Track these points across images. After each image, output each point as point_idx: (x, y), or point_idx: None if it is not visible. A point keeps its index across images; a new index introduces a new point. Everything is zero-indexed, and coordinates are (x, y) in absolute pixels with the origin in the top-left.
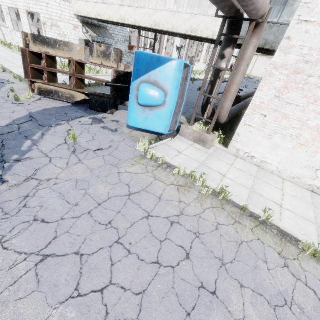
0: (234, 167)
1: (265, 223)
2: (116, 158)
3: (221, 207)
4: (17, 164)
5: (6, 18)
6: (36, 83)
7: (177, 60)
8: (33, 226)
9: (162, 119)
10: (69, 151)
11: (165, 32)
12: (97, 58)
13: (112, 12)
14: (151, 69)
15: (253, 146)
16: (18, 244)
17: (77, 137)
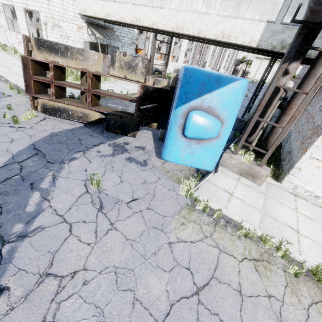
0: (301, 213)
1: None
2: (158, 213)
3: None
4: (21, 245)
5: None
6: (39, 98)
7: (243, 80)
8: None
9: (211, 154)
10: (93, 206)
11: (187, 36)
12: (120, 69)
13: (125, 12)
14: (206, 91)
15: (319, 184)
16: None
17: (100, 179)
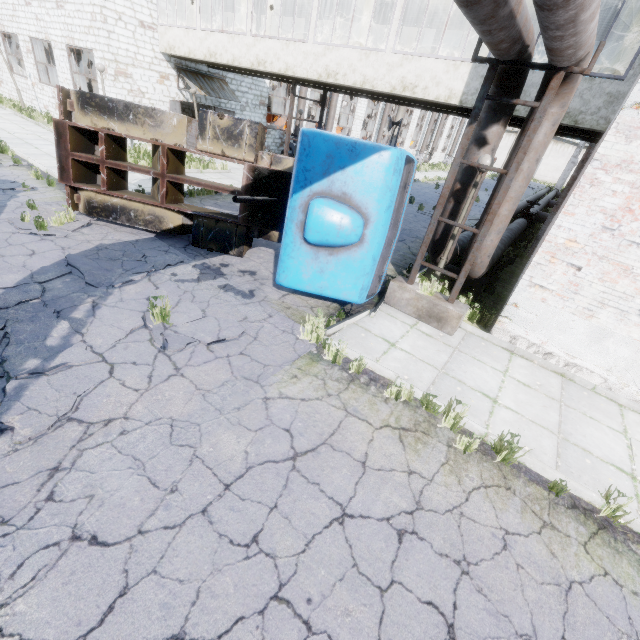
0: (512, 377)
1: (609, 525)
2: (256, 361)
3: (504, 485)
4: (35, 383)
5: (25, 59)
6: (82, 190)
7: (392, 150)
8: (70, 557)
9: (354, 273)
10: (152, 345)
11: (347, 89)
12: (214, 141)
13: (240, 49)
14: (336, 168)
15: (548, 331)
16: (30, 614)
17: (170, 311)
